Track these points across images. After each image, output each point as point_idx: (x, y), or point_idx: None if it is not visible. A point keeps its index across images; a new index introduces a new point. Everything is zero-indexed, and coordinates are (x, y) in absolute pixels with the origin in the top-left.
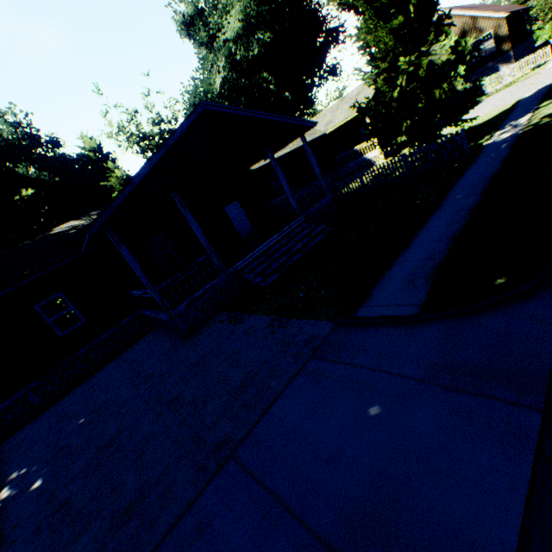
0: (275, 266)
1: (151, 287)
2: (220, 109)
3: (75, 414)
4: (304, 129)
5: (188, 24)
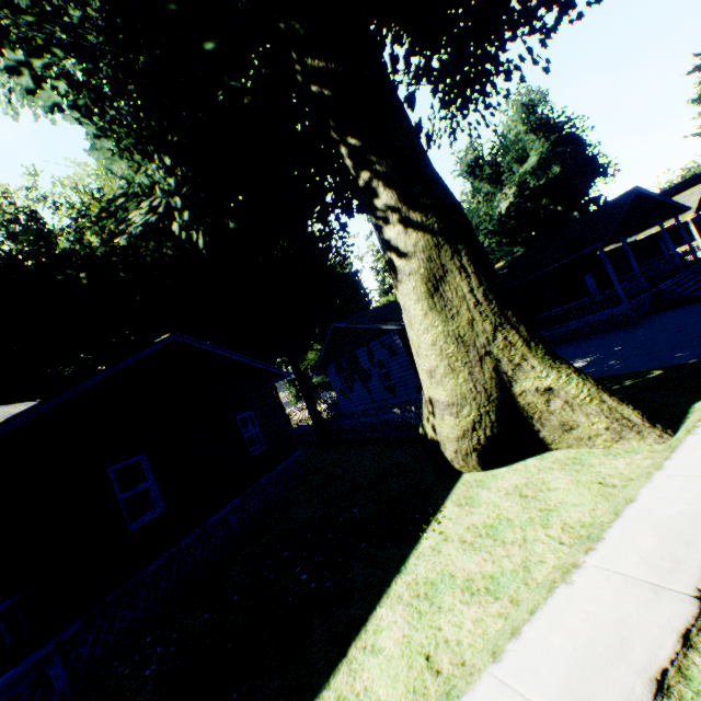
0: (693, 288)
1: (618, 284)
2: (642, 192)
3: (569, 355)
4: (676, 214)
5: (470, 166)
